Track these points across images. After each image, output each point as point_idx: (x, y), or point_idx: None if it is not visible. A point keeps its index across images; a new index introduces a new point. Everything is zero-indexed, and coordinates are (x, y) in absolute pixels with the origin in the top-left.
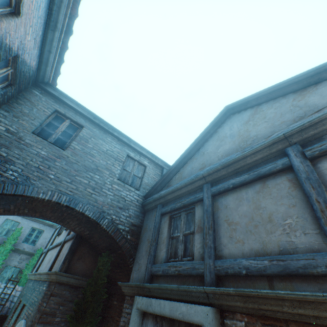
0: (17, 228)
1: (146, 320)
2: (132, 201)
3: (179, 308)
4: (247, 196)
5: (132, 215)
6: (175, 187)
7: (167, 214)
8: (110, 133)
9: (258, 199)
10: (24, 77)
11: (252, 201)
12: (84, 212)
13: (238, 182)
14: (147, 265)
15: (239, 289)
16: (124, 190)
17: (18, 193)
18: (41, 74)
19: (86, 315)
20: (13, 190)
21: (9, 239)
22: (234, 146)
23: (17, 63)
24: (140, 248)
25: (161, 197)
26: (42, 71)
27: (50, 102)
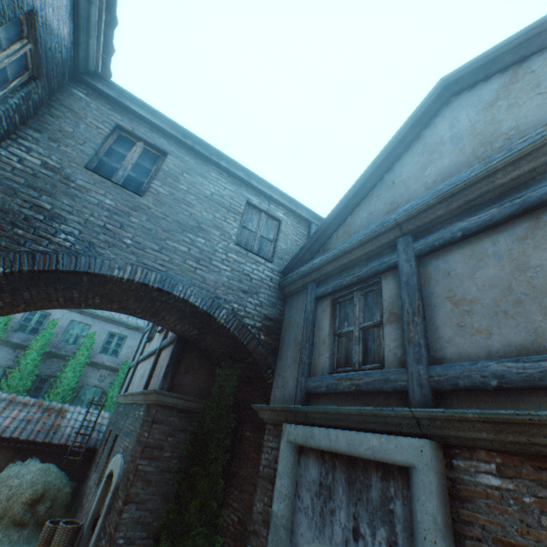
0: (88, 333)
1: (305, 457)
2: (263, 280)
3: (365, 442)
4: (496, 249)
5: (265, 303)
6: (340, 250)
7: (327, 298)
8: (214, 164)
9: (522, 251)
10: (53, 61)
11: (508, 257)
12: (187, 298)
13: (475, 225)
14: (299, 379)
15: (487, 412)
16: (247, 263)
17: (80, 270)
18: (82, 56)
19: (208, 449)
20: (71, 264)
21: (80, 349)
22: (461, 158)
23: (35, 28)
24: (283, 353)
25: (314, 271)
26: (82, 48)
27: (105, 111)
